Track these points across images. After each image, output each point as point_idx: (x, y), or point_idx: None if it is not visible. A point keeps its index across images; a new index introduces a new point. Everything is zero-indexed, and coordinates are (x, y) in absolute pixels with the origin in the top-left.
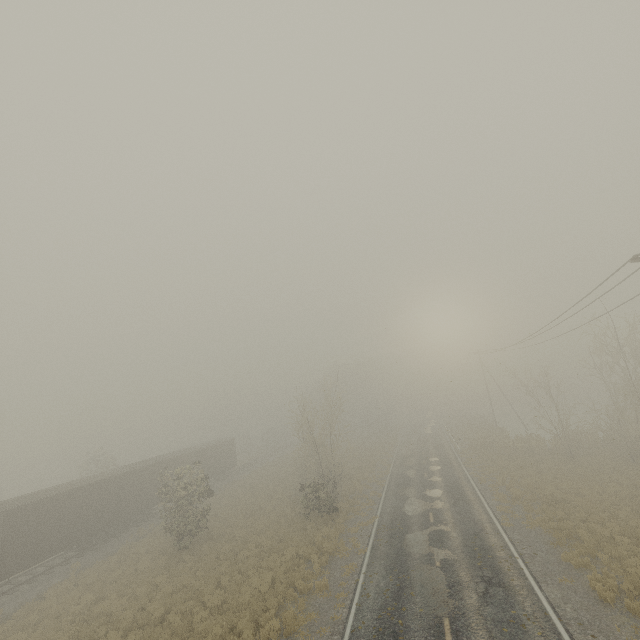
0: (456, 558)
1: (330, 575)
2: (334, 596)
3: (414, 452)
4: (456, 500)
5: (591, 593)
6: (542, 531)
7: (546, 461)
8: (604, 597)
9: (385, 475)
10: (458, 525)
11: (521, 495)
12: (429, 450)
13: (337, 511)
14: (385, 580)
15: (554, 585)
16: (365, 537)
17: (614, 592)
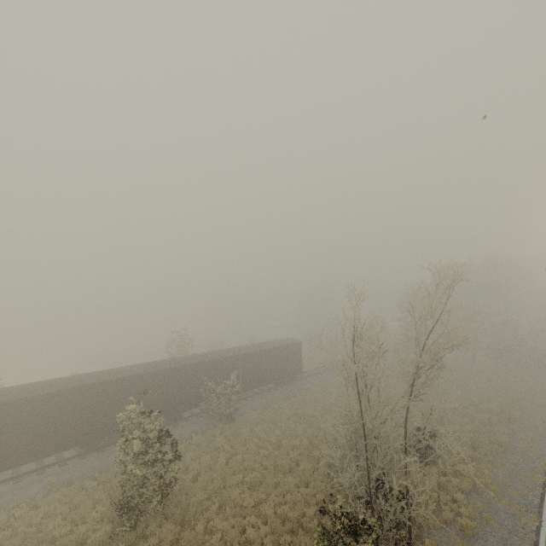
0: None
1: None
2: None
3: None
4: None
5: None
6: None
7: None
8: None
9: (535, 492)
10: None
11: None
12: None
13: None
14: None
15: None
16: None
17: None
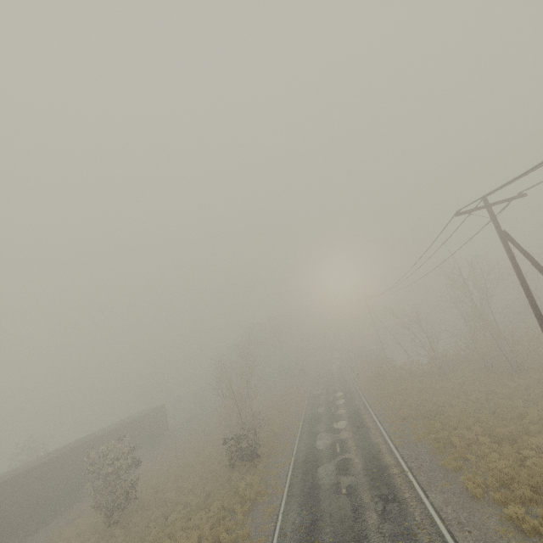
0: (359, 482)
1: (252, 522)
2: (256, 542)
3: (323, 390)
4: (357, 428)
5: (465, 492)
6: (425, 443)
7: (425, 381)
8: (475, 494)
9: (300, 415)
10: (360, 451)
11: (408, 414)
12: (335, 387)
13: (258, 457)
14: (300, 516)
15: (437, 491)
16: (283, 477)
17: (482, 487)
